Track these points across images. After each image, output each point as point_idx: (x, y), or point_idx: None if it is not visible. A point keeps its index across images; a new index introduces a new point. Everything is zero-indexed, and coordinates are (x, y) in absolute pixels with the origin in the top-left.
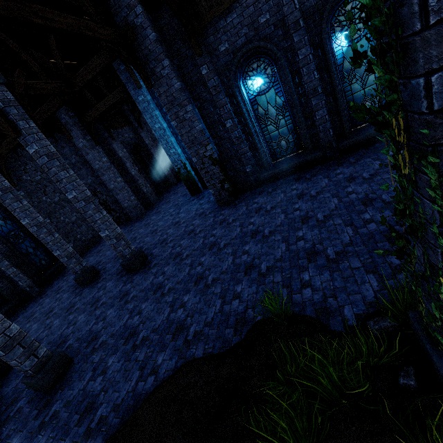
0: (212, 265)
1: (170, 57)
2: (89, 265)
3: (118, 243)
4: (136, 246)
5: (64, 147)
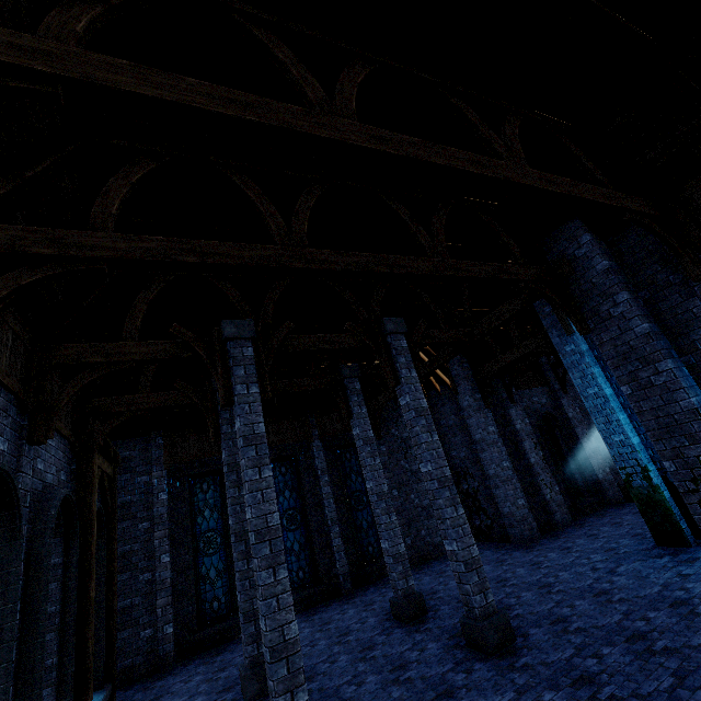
0: None
1: (632, 289)
2: (419, 588)
3: (466, 574)
4: (501, 599)
5: (445, 404)
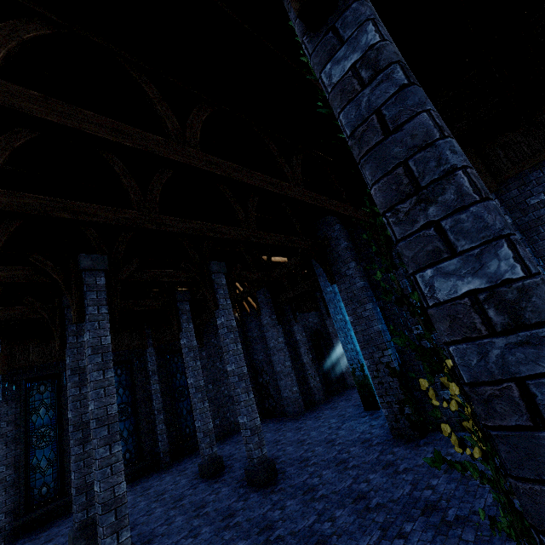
0: (345, 530)
1: (358, 260)
2: (221, 454)
3: (251, 437)
4: (274, 453)
5: (252, 321)
